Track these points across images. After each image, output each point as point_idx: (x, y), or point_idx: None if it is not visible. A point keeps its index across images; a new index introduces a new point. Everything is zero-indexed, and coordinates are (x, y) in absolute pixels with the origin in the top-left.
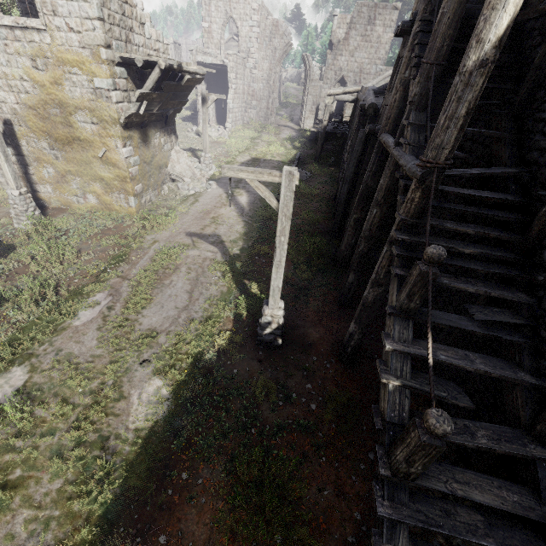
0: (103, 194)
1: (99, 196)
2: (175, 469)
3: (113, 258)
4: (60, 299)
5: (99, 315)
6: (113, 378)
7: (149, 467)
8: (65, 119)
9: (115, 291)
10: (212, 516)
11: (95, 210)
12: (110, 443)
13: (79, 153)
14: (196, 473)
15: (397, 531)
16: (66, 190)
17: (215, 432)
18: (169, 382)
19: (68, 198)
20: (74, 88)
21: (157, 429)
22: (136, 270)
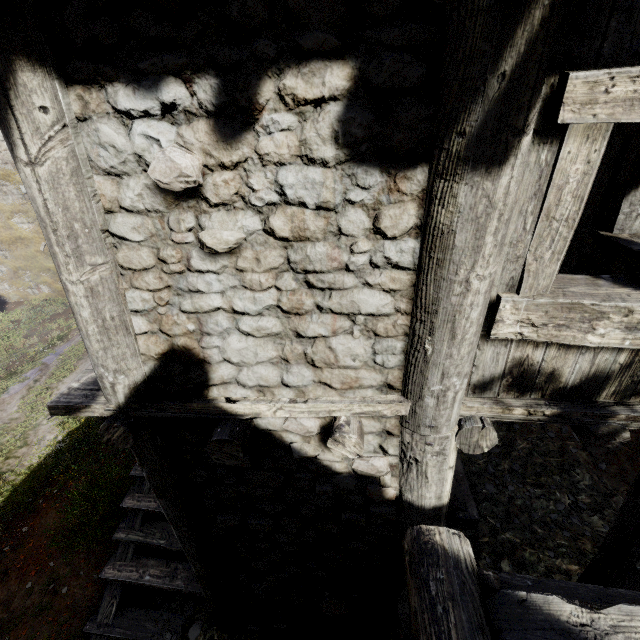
0: (54, 283)
1: (50, 285)
2: (50, 488)
3: (54, 339)
4: (0, 380)
5: (25, 387)
6: (20, 432)
7: (31, 488)
8: (5, 223)
9: (45, 366)
10: (60, 509)
11: (50, 298)
12: (5, 475)
13: (24, 250)
14: (66, 488)
15: (144, 484)
16: (20, 284)
17: (91, 460)
18: (65, 430)
19: (24, 291)
20: (7, 196)
21: (45, 463)
22: (70, 346)
